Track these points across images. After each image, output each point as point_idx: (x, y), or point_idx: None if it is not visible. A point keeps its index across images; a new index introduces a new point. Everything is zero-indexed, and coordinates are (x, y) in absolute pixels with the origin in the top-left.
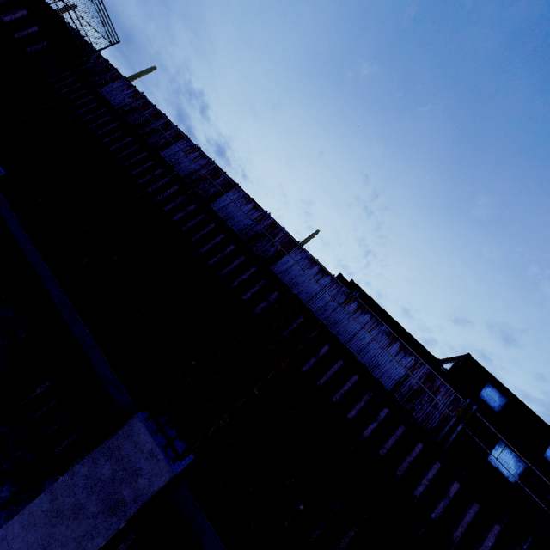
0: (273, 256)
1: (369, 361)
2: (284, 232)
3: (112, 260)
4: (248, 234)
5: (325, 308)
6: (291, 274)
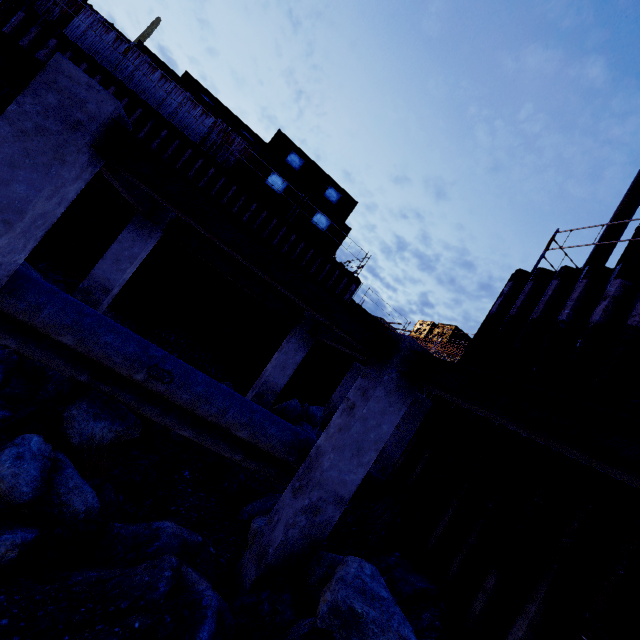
0: (61, 18)
1: (179, 123)
2: None
3: None
4: None
5: (131, 77)
6: (88, 41)
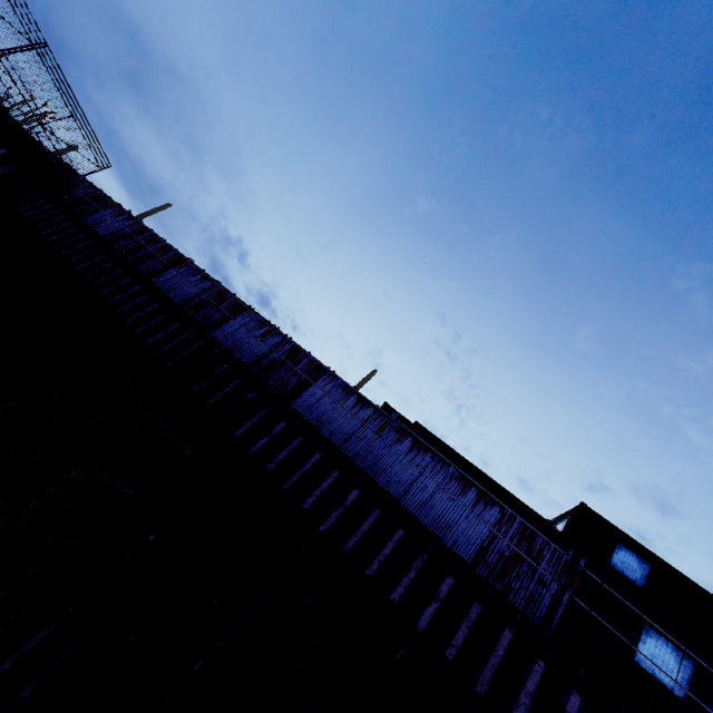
0: (295, 388)
1: (436, 520)
2: (309, 357)
3: (51, 401)
4: (262, 363)
5: (368, 450)
6: (320, 409)
